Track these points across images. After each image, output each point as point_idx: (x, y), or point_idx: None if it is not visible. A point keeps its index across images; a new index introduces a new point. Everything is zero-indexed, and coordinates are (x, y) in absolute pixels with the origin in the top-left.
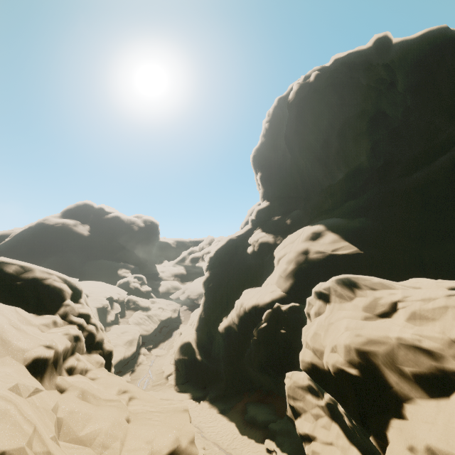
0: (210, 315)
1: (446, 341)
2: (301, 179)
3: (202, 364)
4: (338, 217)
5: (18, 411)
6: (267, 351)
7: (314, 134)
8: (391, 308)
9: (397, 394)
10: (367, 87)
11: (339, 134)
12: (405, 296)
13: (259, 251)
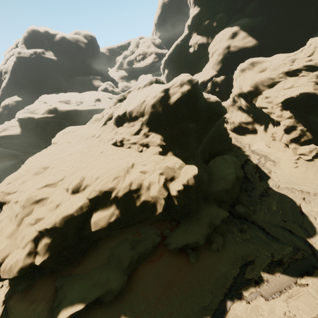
0: None
1: (277, 74)
2: None
3: None
4: (246, 16)
5: None
6: None
7: None
8: (265, 68)
9: (261, 90)
10: None
11: None
12: (270, 63)
13: (198, 50)
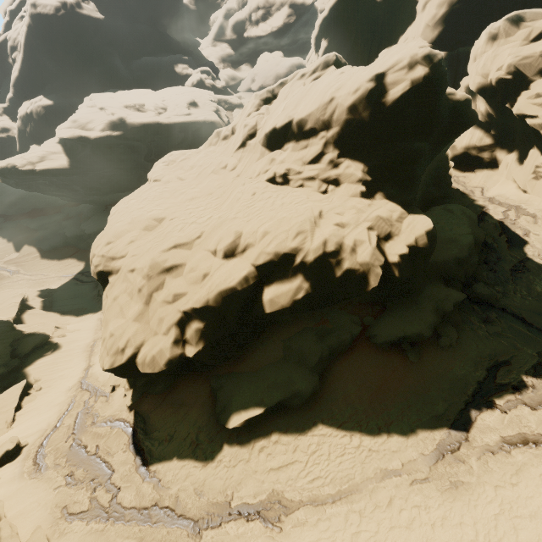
0: None
1: None
2: None
3: None
4: None
5: None
6: None
7: None
8: None
9: (529, 81)
10: None
11: None
12: None
13: None
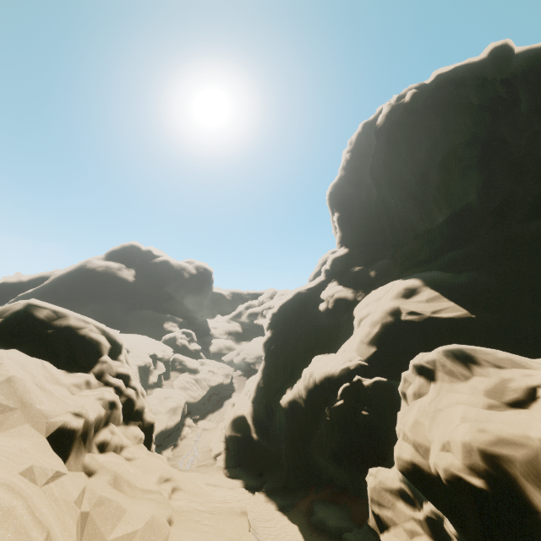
0: (270, 384)
1: None
2: (389, 222)
3: (258, 445)
4: (438, 270)
5: (28, 508)
6: (343, 437)
7: (408, 166)
8: (527, 396)
9: None
10: (480, 108)
11: (441, 166)
12: None
13: (335, 308)
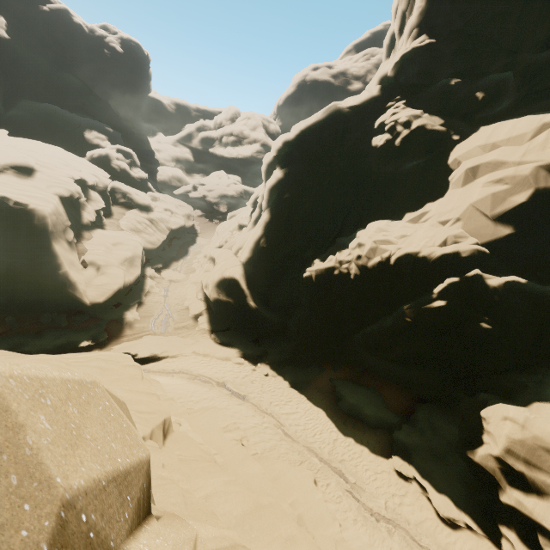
0: (276, 245)
1: None
2: None
3: (257, 313)
4: None
5: None
6: (430, 346)
7: None
8: None
9: None
10: None
11: None
12: None
13: (405, 149)
